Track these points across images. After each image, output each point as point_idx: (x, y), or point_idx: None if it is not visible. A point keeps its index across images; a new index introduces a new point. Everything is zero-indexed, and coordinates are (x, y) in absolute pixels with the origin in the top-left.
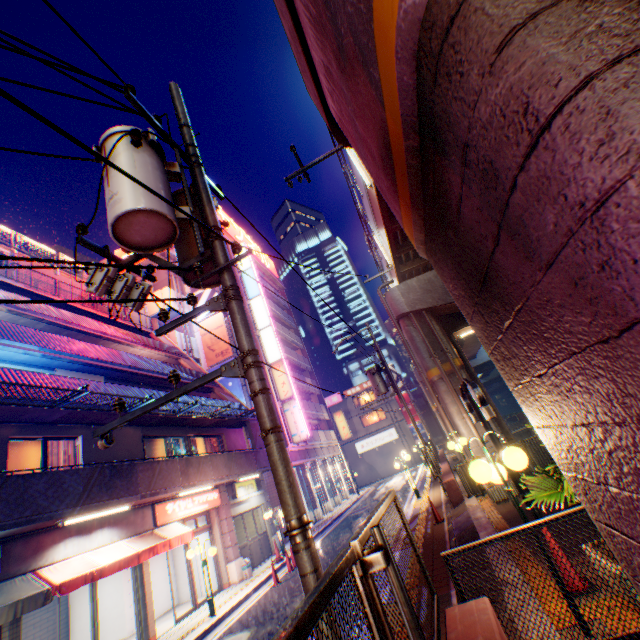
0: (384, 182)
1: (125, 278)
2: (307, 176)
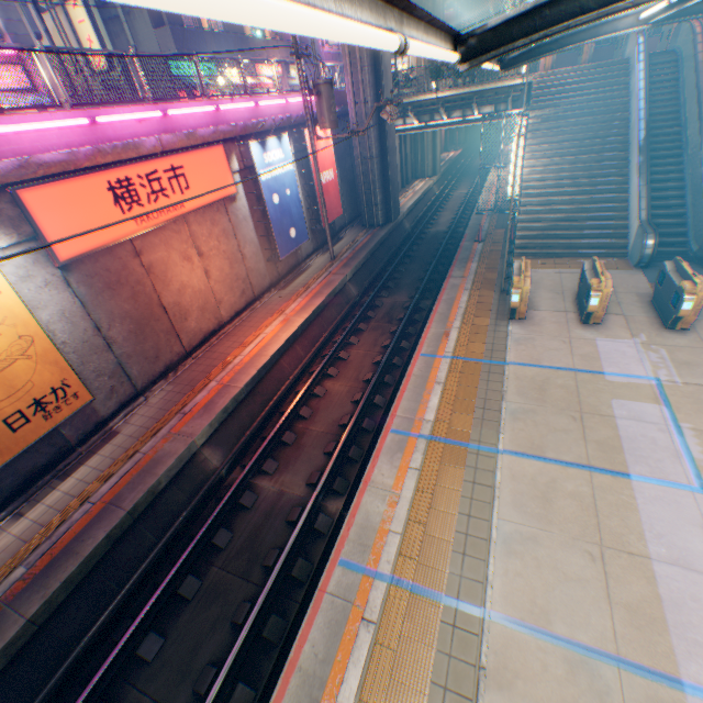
0: None
1: None
2: None
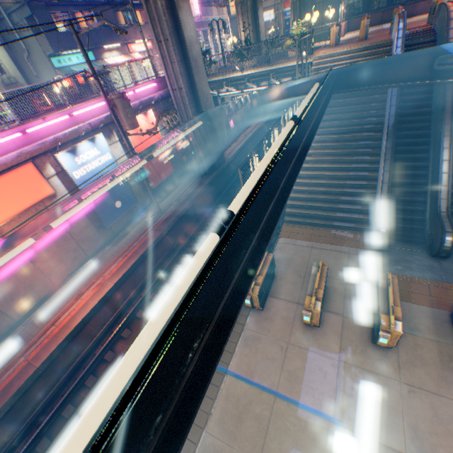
0: None
1: None
2: None
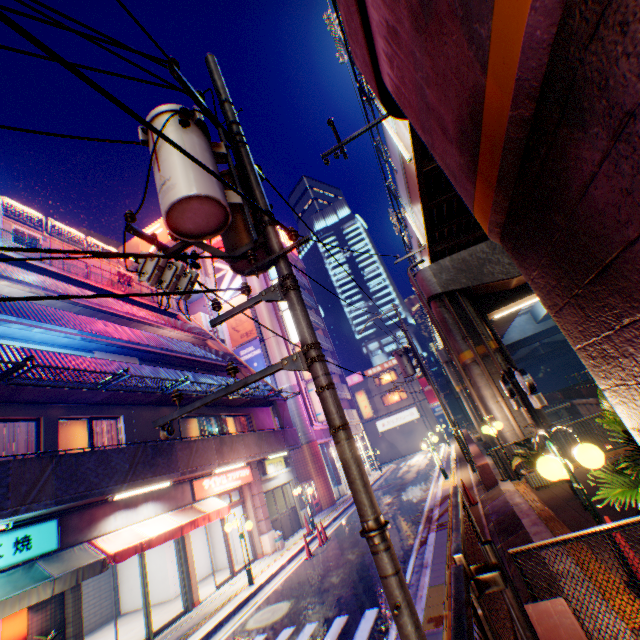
0: (455, 158)
1: (174, 267)
2: (344, 152)
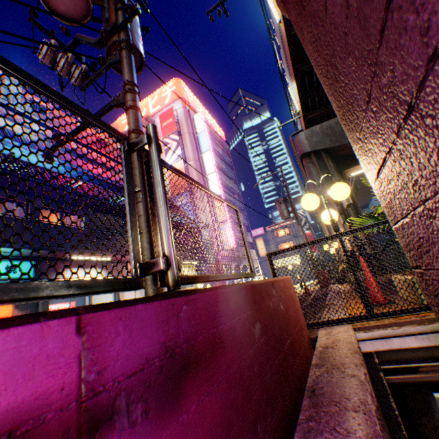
0: None
1: (66, 56)
2: (225, 10)
